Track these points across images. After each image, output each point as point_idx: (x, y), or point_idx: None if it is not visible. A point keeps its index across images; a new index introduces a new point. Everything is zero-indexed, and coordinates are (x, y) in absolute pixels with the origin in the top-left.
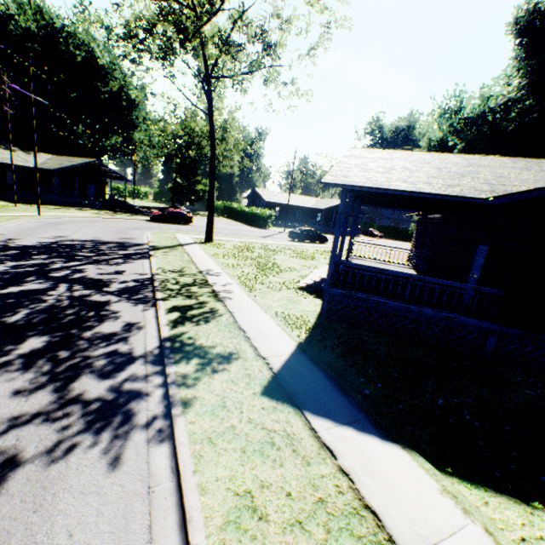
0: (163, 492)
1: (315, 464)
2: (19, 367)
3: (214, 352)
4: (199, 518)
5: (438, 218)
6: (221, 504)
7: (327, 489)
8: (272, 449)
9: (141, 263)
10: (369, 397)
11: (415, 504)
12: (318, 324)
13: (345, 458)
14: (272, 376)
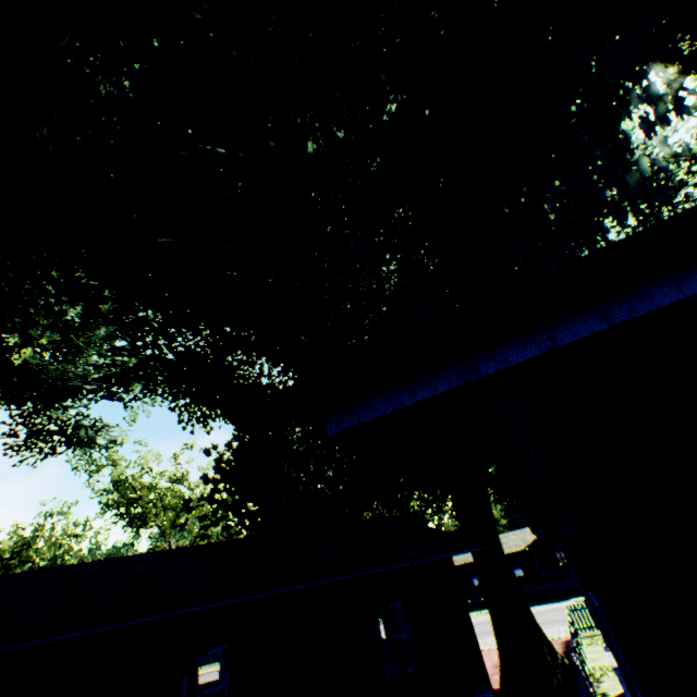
0: None
1: None
2: None
3: None
4: None
5: None
6: None
7: None
8: None
9: None
10: None
11: None
12: None
13: None
14: None
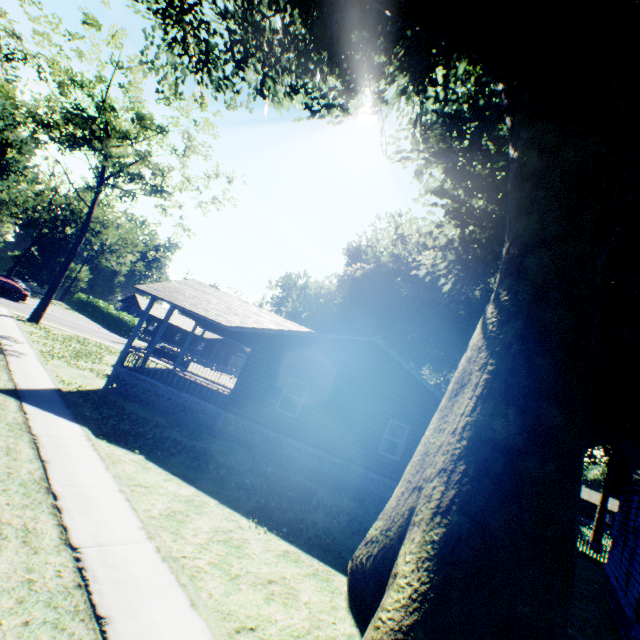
0: None
1: (9, 411)
2: None
3: None
4: None
5: None
6: None
7: (8, 416)
8: None
9: None
10: (88, 416)
11: (61, 432)
12: (94, 390)
13: (34, 416)
14: (13, 388)
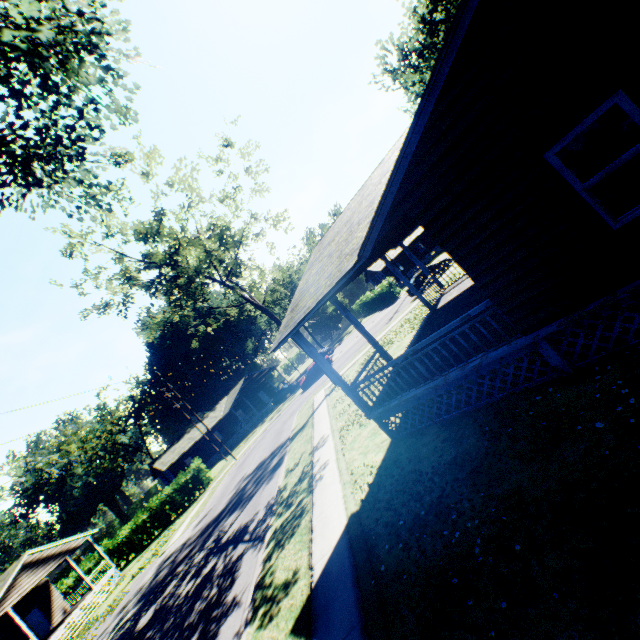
0: None
1: None
2: None
3: (279, 585)
4: None
5: None
6: None
7: None
8: None
9: (278, 473)
10: (384, 575)
11: None
12: (383, 461)
13: None
14: (307, 597)
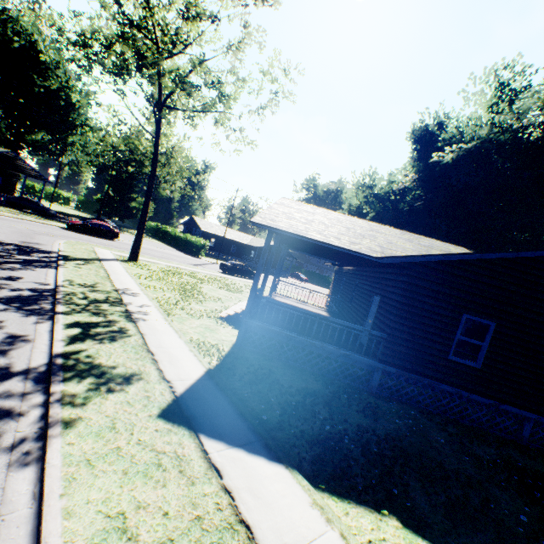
0: (16, 520)
1: (200, 484)
2: None
3: (114, 372)
4: (57, 543)
5: (350, 270)
6: (87, 527)
7: (207, 506)
8: (158, 470)
9: (45, 272)
10: (266, 422)
11: (287, 516)
12: (231, 352)
13: (231, 477)
14: (173, 399)
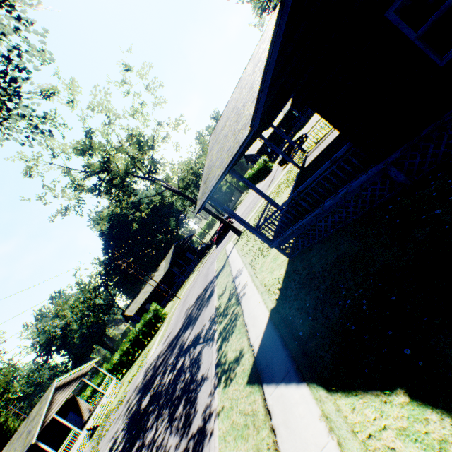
0: None
1: (261, 431)
2: (177, 428)
3: (232, 360)
4: None
5: None
6: None
7: (263, 449)
8: (245, 429)
9: (212, 299)
10: (302, 337)
11: (303, 438)
12: (285, 273)
13: (275, 416)
14: (253, 362)
